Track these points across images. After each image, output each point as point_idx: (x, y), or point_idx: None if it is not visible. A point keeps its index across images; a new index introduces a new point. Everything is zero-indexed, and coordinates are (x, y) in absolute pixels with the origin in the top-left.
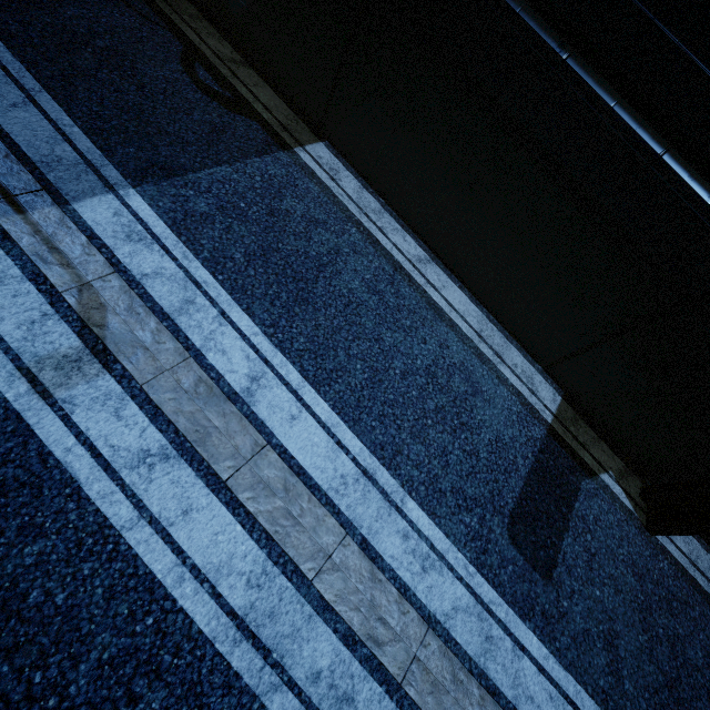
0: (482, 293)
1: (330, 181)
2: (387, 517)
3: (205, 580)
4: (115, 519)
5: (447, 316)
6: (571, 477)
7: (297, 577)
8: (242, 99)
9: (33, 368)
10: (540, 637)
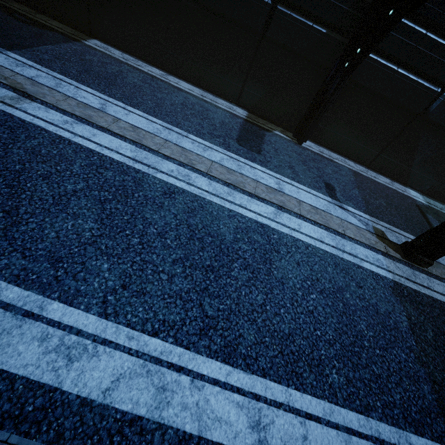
0: (196, 81)
1: (105, 51)
2: (182, 138)
3: (113, 150)
4: (65, 136)
5: (184, 90)
6: (260, 131)
7: (151, 151)
8: (44, 25)
9: (0, 99)
10: (261, 166)
